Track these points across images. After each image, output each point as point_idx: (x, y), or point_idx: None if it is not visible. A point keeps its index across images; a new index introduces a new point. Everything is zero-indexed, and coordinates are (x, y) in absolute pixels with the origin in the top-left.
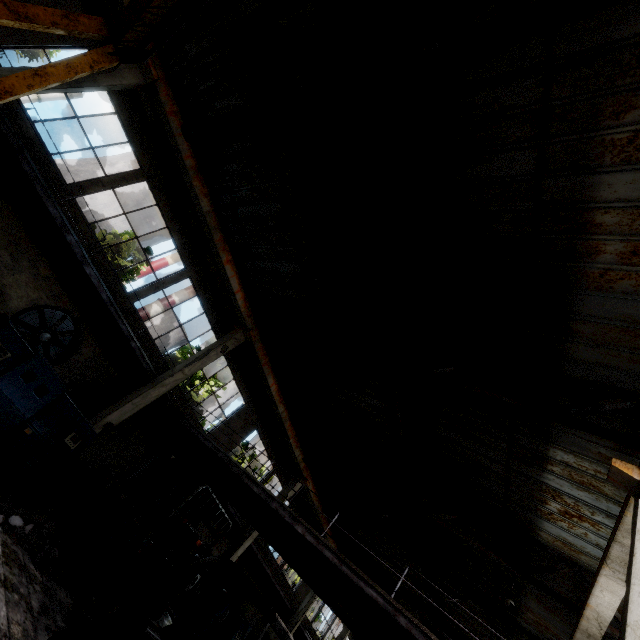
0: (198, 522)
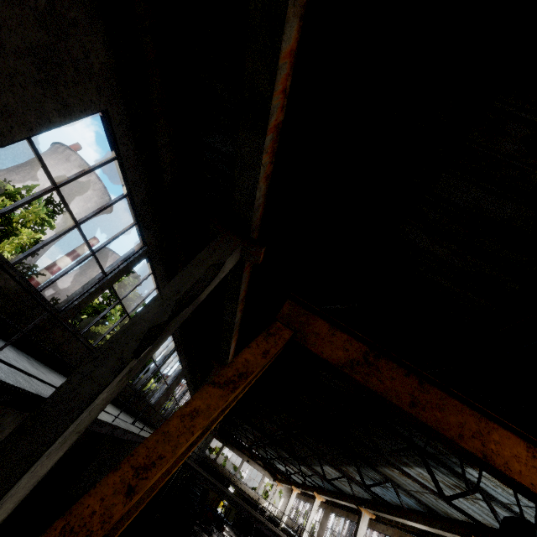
0: None
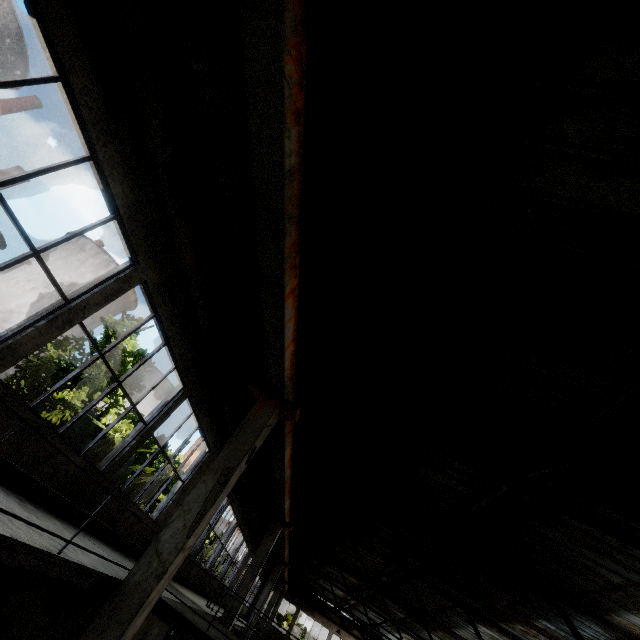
0: None
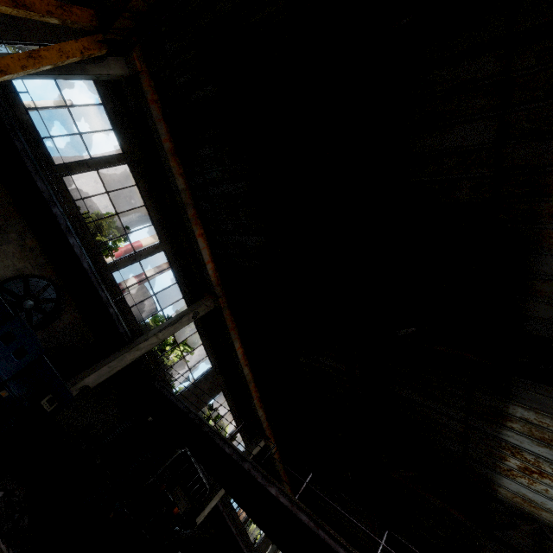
0: (174, 487)
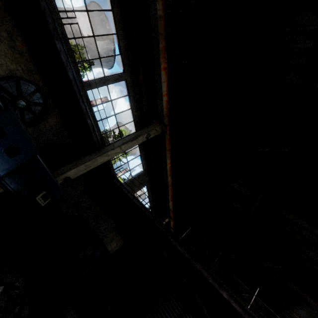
0: None
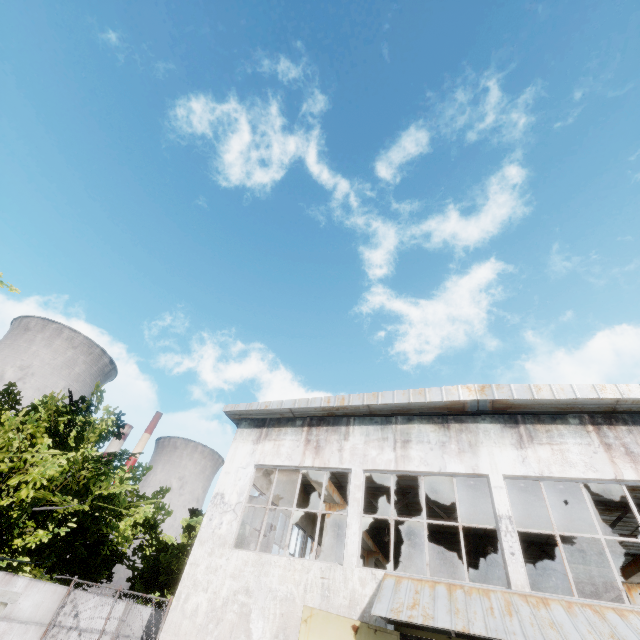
0: None
